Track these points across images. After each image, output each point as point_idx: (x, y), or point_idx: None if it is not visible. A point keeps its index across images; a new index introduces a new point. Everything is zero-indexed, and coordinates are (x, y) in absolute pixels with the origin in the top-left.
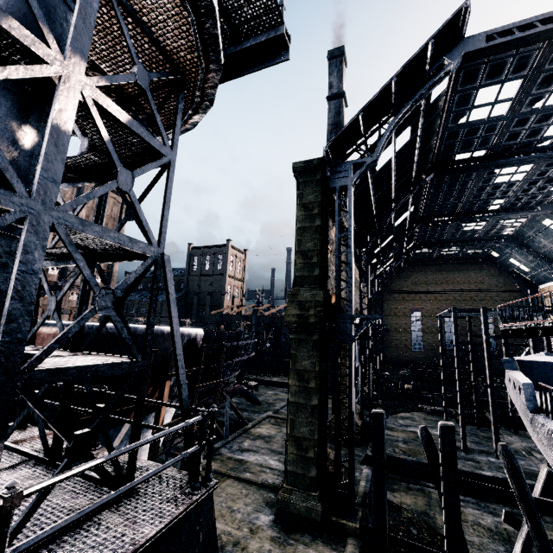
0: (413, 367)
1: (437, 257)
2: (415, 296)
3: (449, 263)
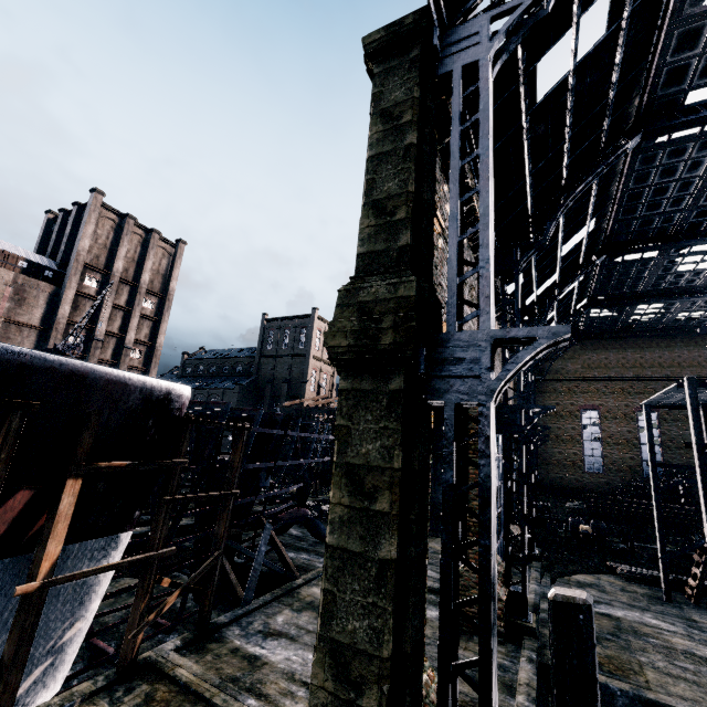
0: (589, 497)
1: (624, 327)
2: (588, 387)
3: (645, 335)
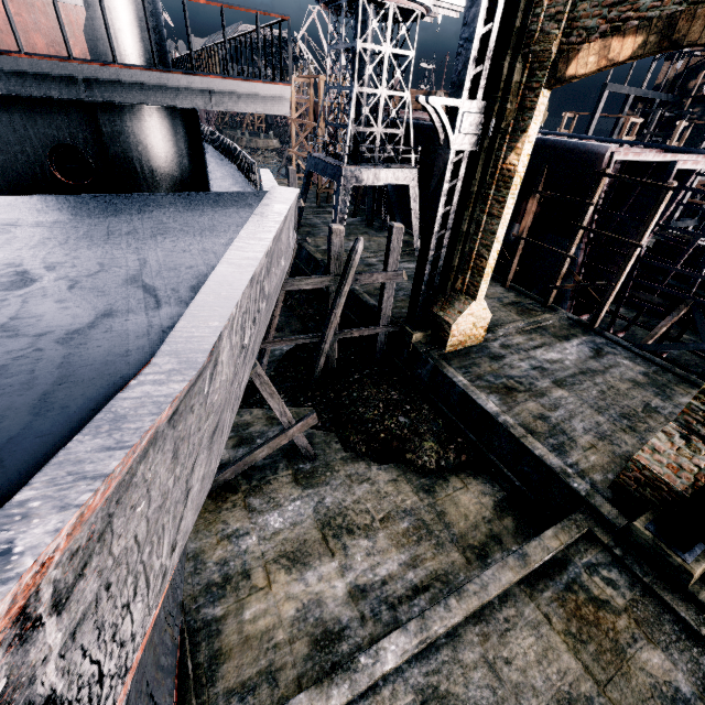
0: None
1: None
2: None
3: None
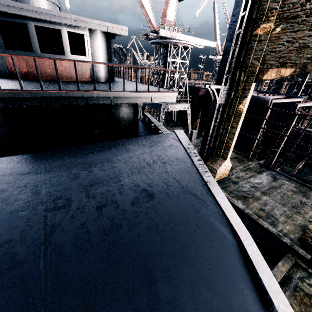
0: None
1: None
2: None
3: None
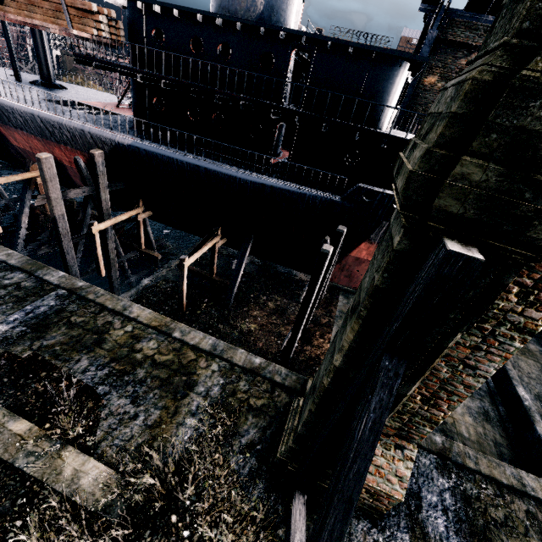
0: None
1: None
2: None
3: None
